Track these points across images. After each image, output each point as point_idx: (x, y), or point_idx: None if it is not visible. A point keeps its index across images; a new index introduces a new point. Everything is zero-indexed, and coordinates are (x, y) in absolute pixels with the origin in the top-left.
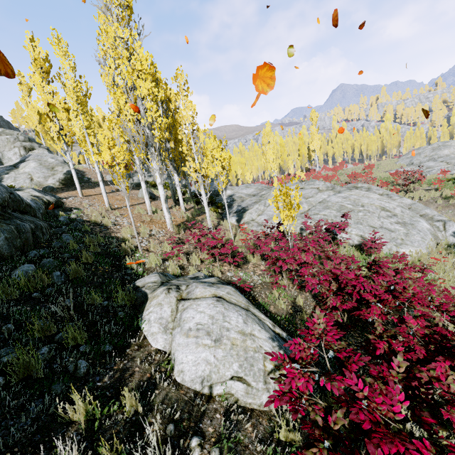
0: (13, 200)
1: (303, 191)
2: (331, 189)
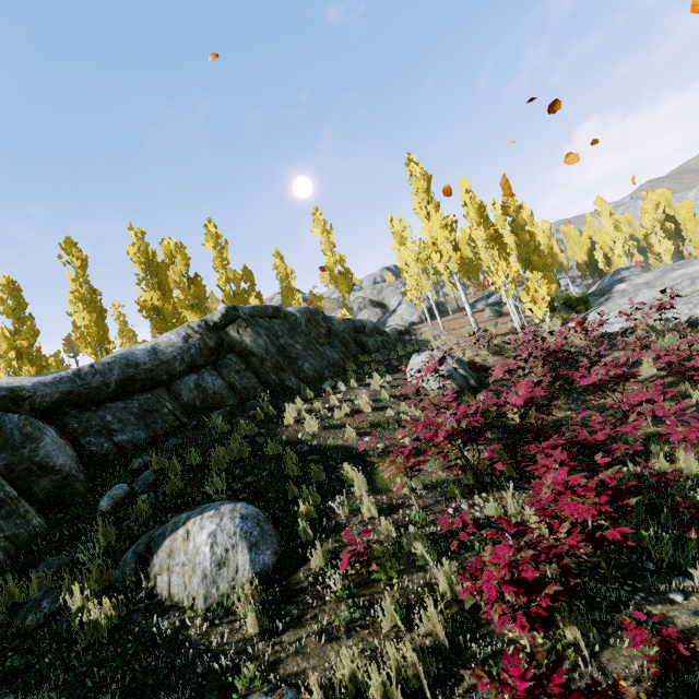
0: (376, 329)
1: None
2: None
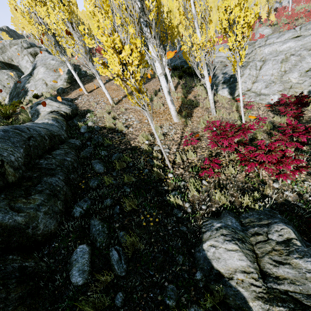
0: (35, 146)
1: (303, 40)
2: None
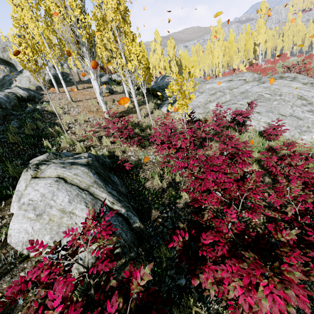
0: None
1: (230, 83)
2: (257, 80)
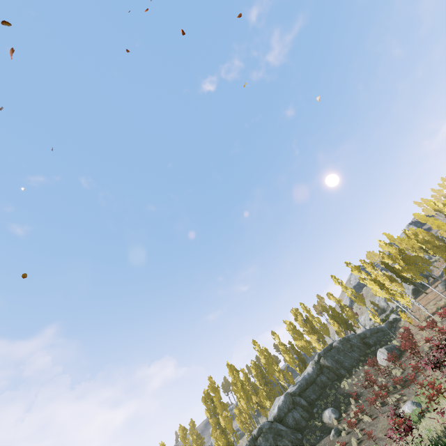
0: (372, 332)
1: None
2: None
